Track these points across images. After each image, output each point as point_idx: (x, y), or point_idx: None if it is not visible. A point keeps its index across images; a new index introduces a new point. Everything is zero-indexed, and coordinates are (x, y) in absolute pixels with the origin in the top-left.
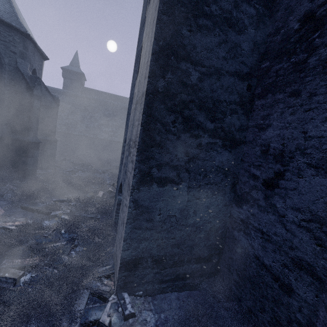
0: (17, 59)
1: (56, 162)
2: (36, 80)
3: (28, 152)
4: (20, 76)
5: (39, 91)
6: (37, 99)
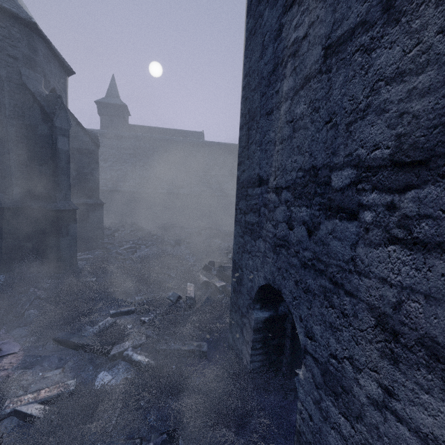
0: (20, 69)
1: (105, 237)
2: (56, 102)
3: (59, 228)
4: (30, 99)
5: (63, 121)
6: (62, 136)
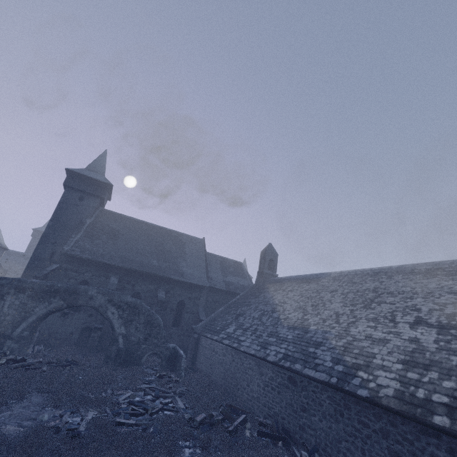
0: None
1: None
2: None
3: None
4: None
5: None
6: None
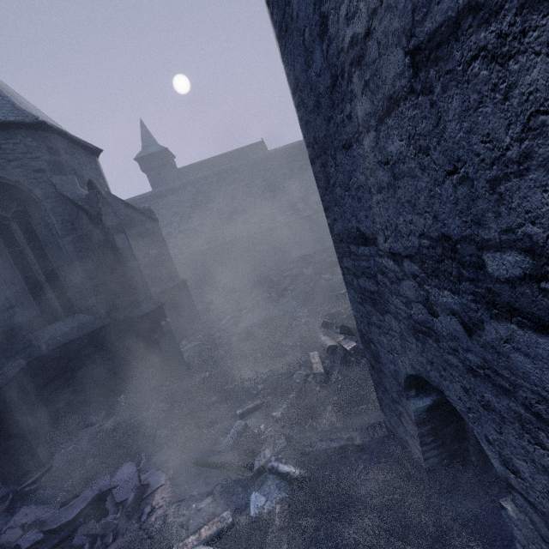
0: (51, 180)
1: (201, 314)
2: (97, 200)
3: (153, 332)
4: (73, 208)
5: (112, 217)
6: (118, 233)
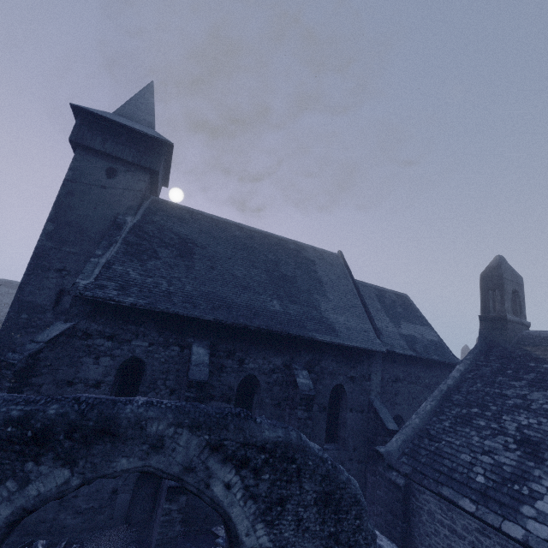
0: None
1: None
2: None
3: None
4: None
5: None
6: None
